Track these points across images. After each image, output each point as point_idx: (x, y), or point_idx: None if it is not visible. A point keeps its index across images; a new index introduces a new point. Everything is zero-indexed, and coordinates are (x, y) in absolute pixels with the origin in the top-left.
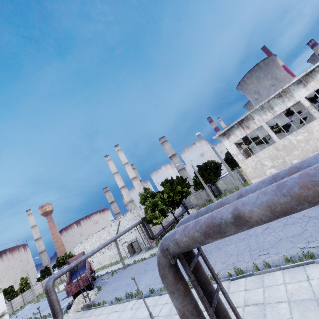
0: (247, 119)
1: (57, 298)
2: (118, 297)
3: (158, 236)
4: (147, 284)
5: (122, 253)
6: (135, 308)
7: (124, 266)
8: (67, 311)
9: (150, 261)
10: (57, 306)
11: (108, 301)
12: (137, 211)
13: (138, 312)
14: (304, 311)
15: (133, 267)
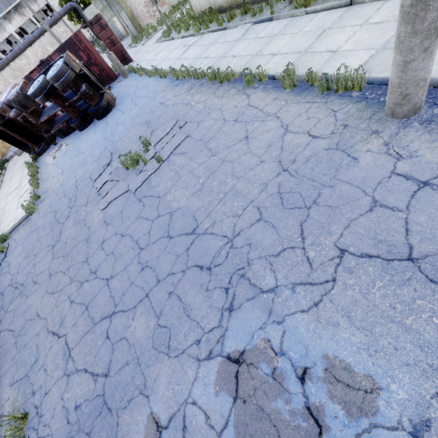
0: None
1: None
2: None
3: None
4: None
5: None
6: None
7: None
8: None
9: None
10: None
11: None
12: None
13: None
14: None
15: None
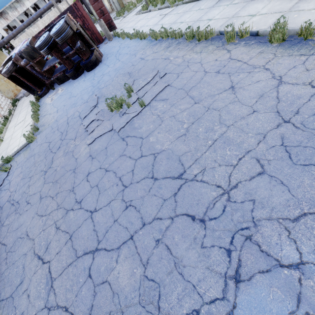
0: (5, 13)
1: None
2: None
3: None
4: None
5: None
6: None
7: None
8: None
9: None
10: None
11: None
12: None
13: None
14: None
15: None
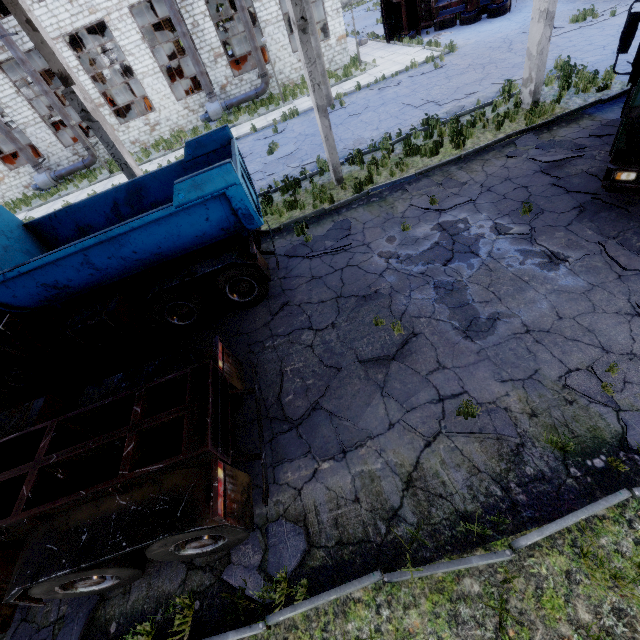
0: None
1: None
2: None
3: None
4: None
5: None
6: None
7: None
8: None
9: None
10: None
11: None
12: None
13: None
14: None
15: None
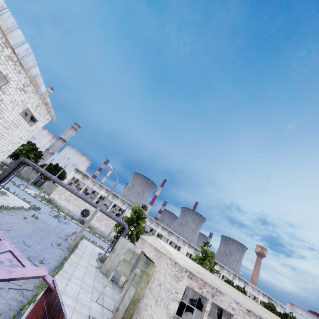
0: (87, 177)
1: None
2: None
3: None
4: None
5: None
6: None
7: None
8: None
9: None
10: None
11: None
12: None
13: None
14: (13, 199)
15: None
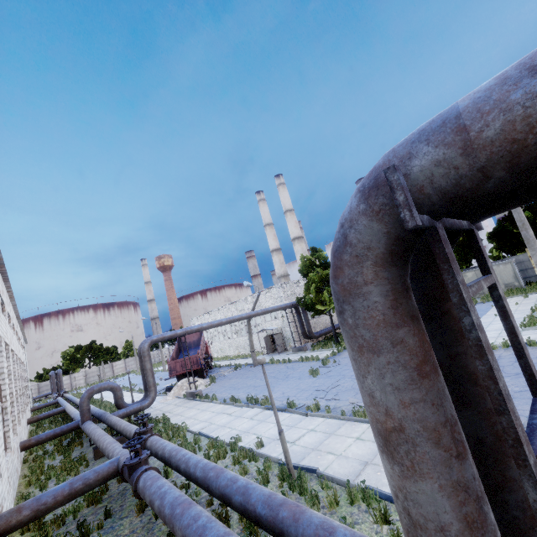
0: None
1: (152, 368)
2: (236, 398)
3: (319, 336)
4: (285, 394)
5: (256, 347)
6: (258, 420)
7: (255, 362)
8: (166, 393)
9: (297, 367)
10: (150, 379)
11: (220, 398)
12: (292, 287)
13: (261, 426)
14: None
15: (269, 368)
